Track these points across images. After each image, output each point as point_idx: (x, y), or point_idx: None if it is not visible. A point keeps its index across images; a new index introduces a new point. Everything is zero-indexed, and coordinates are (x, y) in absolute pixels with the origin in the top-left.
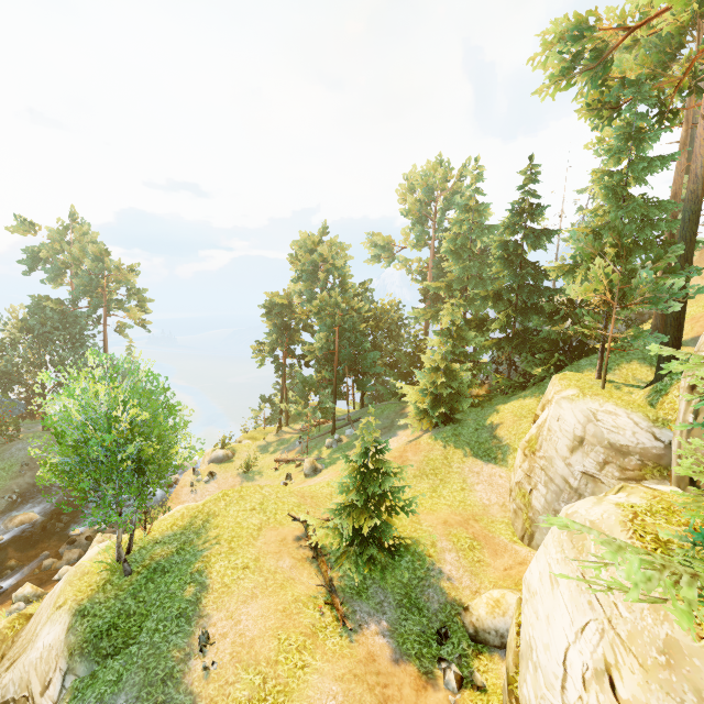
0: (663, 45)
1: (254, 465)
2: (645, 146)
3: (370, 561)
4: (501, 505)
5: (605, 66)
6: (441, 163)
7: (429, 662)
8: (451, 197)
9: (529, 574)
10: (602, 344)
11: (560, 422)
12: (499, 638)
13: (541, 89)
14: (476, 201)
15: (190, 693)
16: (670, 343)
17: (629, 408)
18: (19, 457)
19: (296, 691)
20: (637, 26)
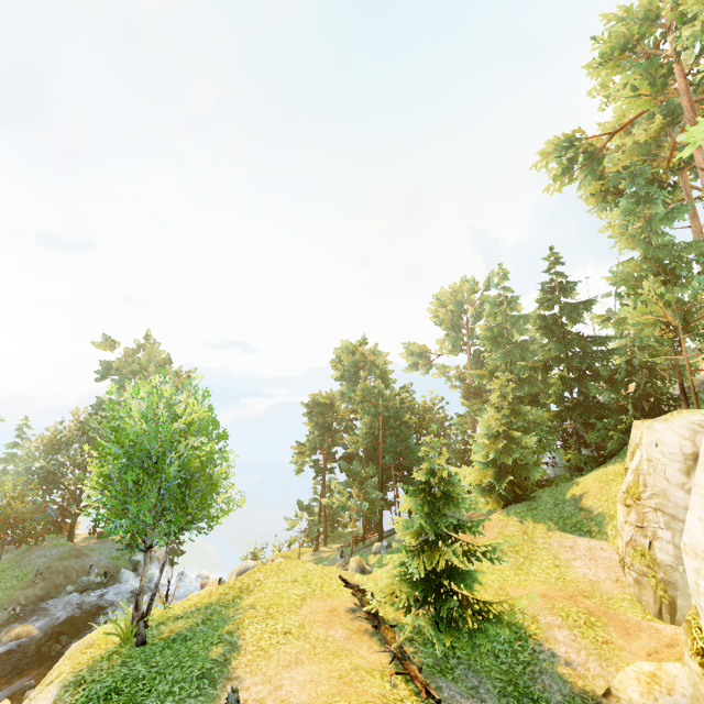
0: (644, 151)
1: None
2: (656, 208)
3: (451, 625)
4: (614, 580)
5: (599, 161)
6: (467, 282)
7: None
8: (480, 306)
9: (687, 535)
10: (679, 383)
11: (660, 447)
12: None
13: (548, 186)
14: (506, 296)
15: None
16: None
17: None
18: (36, 564)
19: None
20: (617, 131)
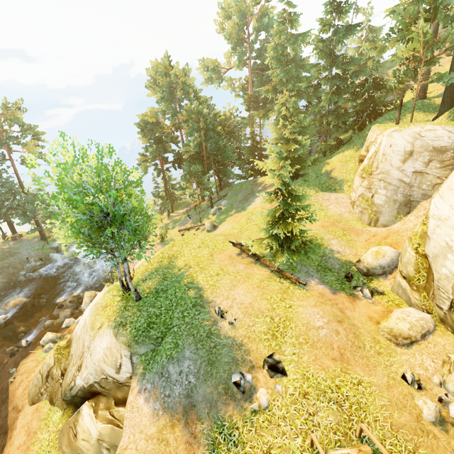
0: None
1: (166, 236)
2: None
3: (294, 252)
4: (348, 212)
5: None
6: None
7: (349, 290)
8: (260, 19)
9: (438, 211)
10: (401, 99)
11: (392, 147)
12: (382, 269)
13: None
14: (289, 13)
15: (229, 337)
16: (453, 84)
17: (442, 124)
18: None
19: (294, 317)
20: None
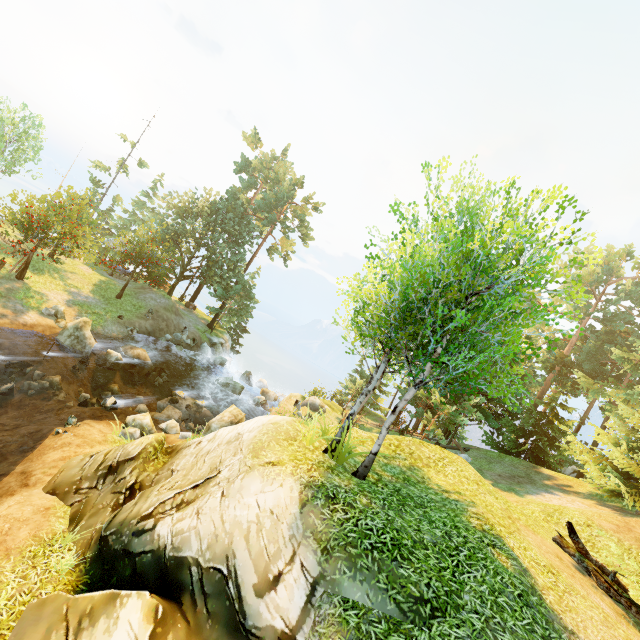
0: None
1: None
2: None
3: None
4: None
5: None
6: (630, 252)
7: None
8: (634, 285)
9: None
10: None
11: None
12: None
13: None
14: None
15: None
16: None
17: None
18: (149, 303)
19: None
20: None
